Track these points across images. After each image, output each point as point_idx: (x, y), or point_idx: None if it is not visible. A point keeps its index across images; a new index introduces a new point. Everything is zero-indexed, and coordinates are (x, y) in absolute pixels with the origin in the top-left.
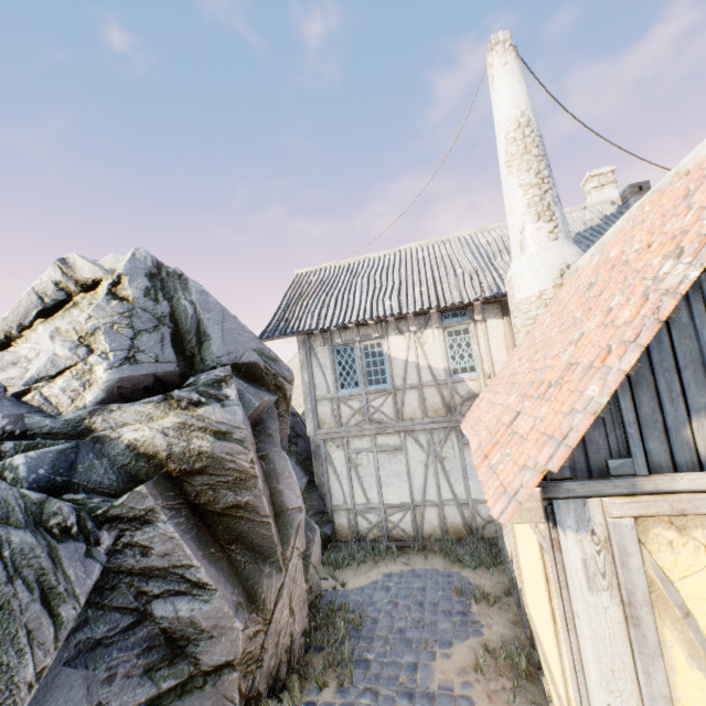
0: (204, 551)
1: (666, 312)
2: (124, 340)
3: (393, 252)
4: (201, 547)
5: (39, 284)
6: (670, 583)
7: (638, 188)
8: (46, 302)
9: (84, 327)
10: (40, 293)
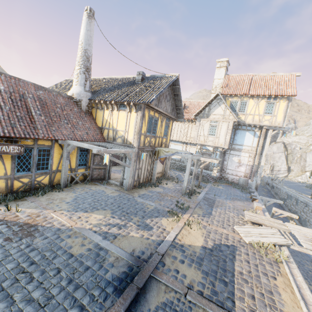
0: None
1: None
2: None
3: None
4: None
5: None
6: None
7: (139, 73)
8: None
9: None
10: None
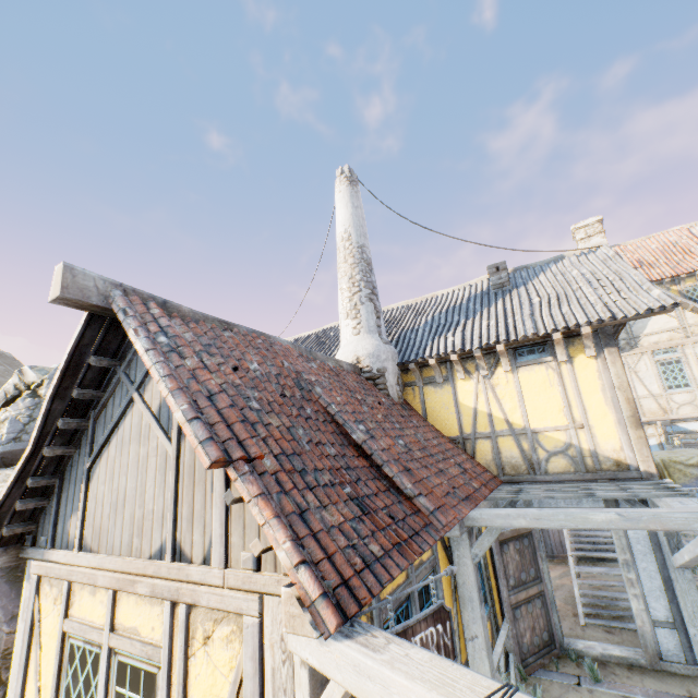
0: (8, 573)
1: (27, 454)
2: (20, 426)
3: (318, 330)
4: (6, 570)
5: (7, 385)
6: (39, 620)
7: (495, 268)
8: (9, 397)
9: (1, 417)
10: (7, 392)
